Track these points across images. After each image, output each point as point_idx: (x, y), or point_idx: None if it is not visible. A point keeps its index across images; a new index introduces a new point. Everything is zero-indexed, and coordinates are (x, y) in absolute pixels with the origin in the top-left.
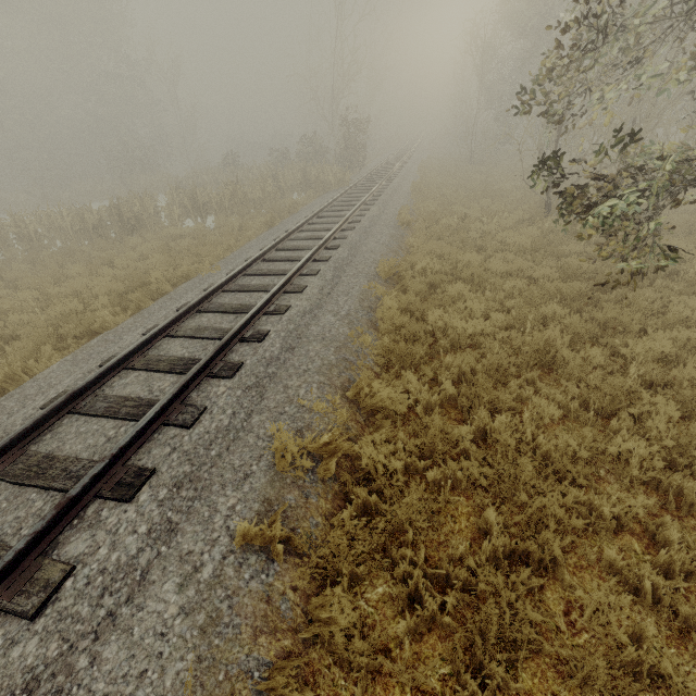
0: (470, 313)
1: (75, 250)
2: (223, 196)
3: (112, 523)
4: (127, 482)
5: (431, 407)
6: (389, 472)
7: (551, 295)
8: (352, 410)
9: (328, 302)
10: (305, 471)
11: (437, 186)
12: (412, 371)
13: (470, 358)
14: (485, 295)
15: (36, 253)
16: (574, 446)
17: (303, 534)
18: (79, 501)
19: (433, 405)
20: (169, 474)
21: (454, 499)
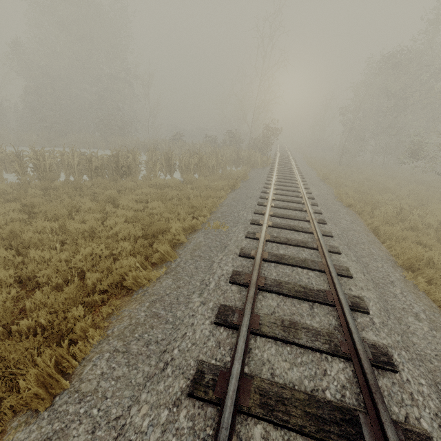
0: None
1: (82, 185)
2: (191, 160)
3: None
4: None
5: None
6: None
7: None
8: None
9: (385, 294)
10: None
11: (335, 177)
12: None
13: None
14: None
15: (49, 183)
16: None
17: None
18: None
19: None
20: None
21: None
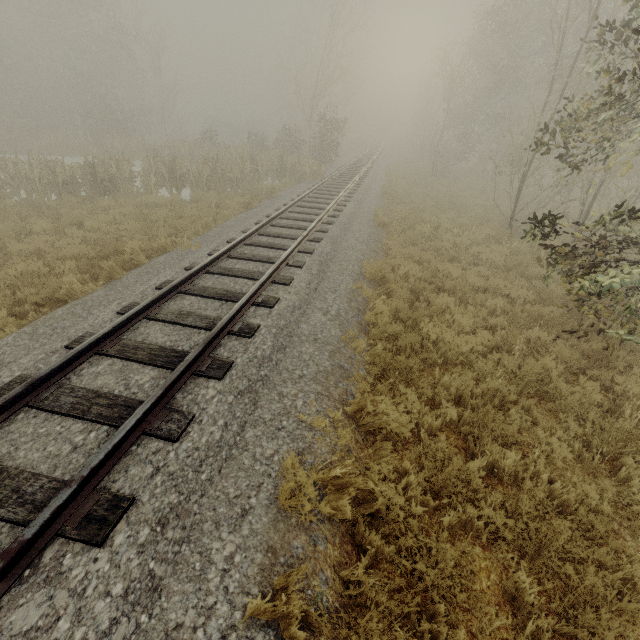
0: (457, 327)
1: (41, 204)
2: (202, 171)
3: (77, 578)
4: (99, 516)
5: (431, 430)
6: (405, 515)
7: (531, 317)
8: (351, 427)
9: (316, 299)
10: (319, 517)
11: (405, 192)
12: (413, 388)
13: (470, 380)
14: (468, 309)
15: None
16: (595, 498)
17: (314, 596)
18: (34, 543)
19: (434, 428)
20: (151, 506)
21: (470, 550)
